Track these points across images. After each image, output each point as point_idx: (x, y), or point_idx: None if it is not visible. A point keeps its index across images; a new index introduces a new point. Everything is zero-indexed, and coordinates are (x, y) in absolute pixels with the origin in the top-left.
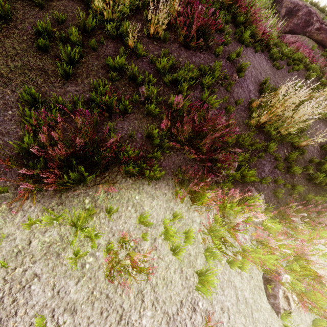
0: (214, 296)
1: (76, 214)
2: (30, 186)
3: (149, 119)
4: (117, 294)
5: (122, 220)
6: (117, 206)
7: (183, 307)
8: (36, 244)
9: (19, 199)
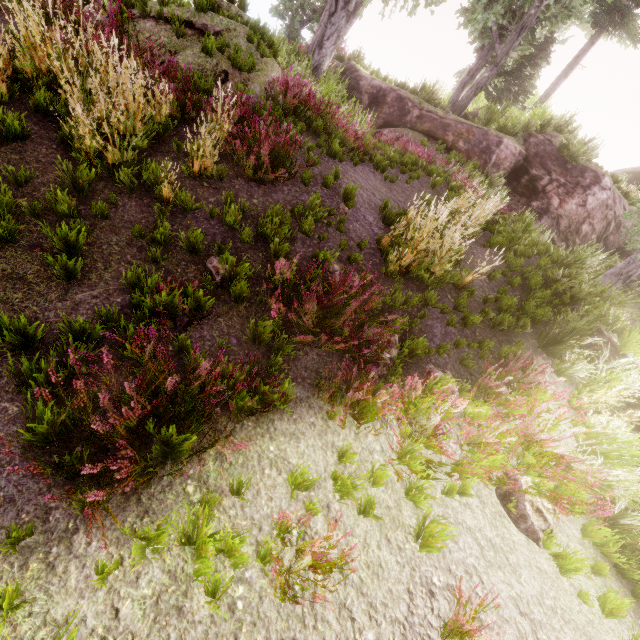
0: (448, 557)
1: (182, 520)
2: (99, 495)
3: (241, 309)
4: (309, 629)
5: (264, 497)
6: (245, 476)
7: (414, 598)
8: (130, 611)
9: (60, 537)
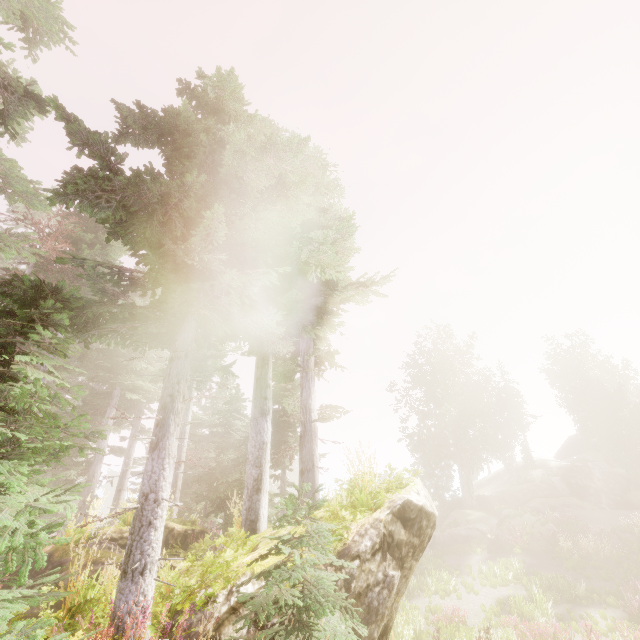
0: None
1: None
2: None
3: None
4: None
5: None
6: None
7: None
8: None
9: None
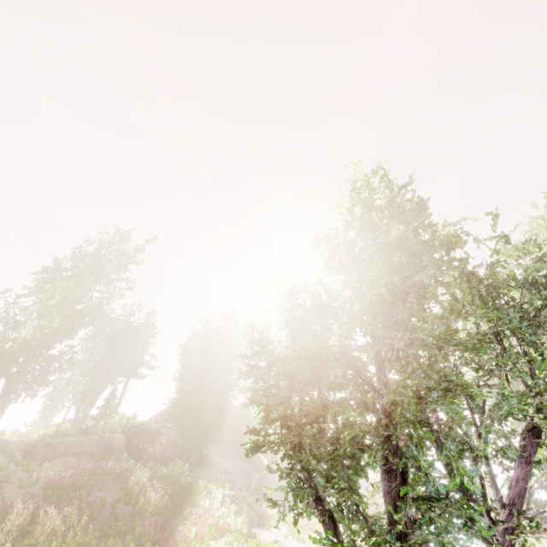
0: None
1: None
2: None
3: None
4: None
5: None
6: None
7: None
8: None
9: None
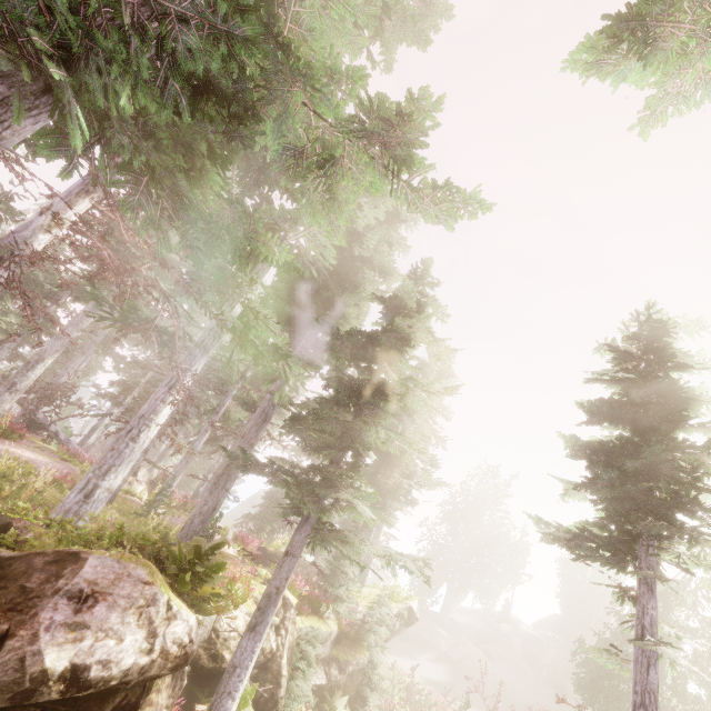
0: None
1: None
2: None
3: None
4: None
5: None
6: None
7: None
8: None
9: None
